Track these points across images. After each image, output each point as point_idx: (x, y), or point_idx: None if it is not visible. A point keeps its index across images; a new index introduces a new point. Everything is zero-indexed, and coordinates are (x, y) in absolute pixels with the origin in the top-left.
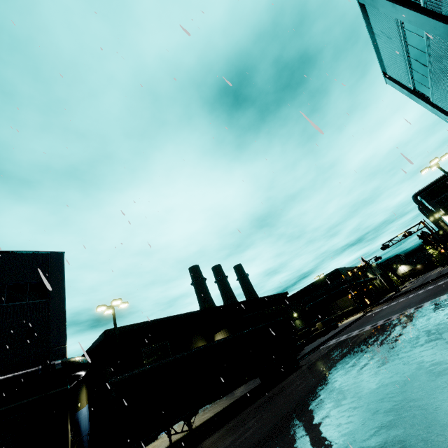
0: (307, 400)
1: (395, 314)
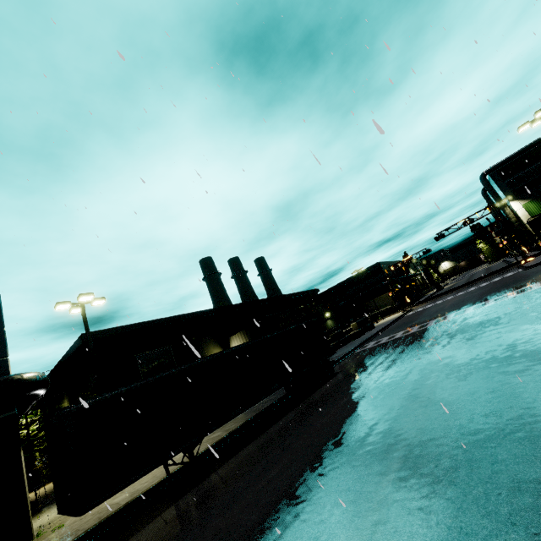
0: (355, 425)
1: (448, 314)
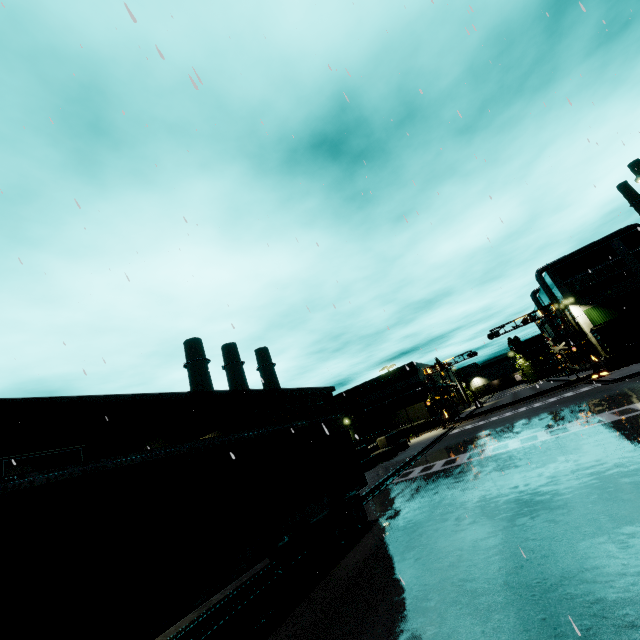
0: None
1: (534, 431)
